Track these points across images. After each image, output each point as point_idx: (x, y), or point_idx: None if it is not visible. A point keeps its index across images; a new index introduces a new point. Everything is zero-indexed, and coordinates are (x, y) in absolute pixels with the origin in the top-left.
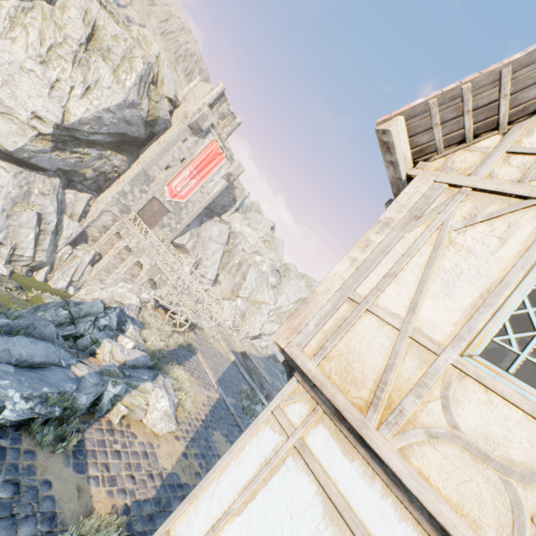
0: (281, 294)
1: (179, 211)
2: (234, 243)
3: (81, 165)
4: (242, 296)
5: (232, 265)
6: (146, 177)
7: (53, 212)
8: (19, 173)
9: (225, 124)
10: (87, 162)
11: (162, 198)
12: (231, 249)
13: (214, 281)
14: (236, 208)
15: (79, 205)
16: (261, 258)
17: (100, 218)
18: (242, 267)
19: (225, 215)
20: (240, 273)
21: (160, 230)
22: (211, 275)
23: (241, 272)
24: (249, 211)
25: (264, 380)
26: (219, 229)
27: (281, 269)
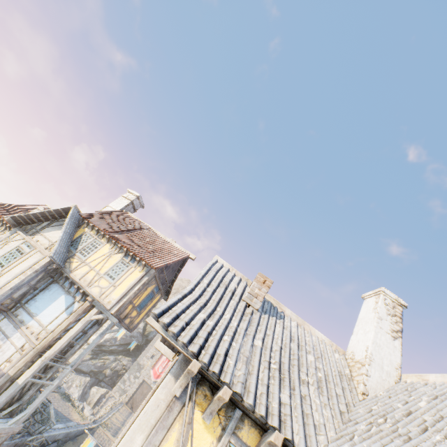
0: None
1: None
2: None
3: (104, 366)
4: None
5: None
6: (138, 366)
7: (77, 396)
8: (71, 375)
9: None
10: (107, 364)
11: (149, 380)
12: None
13: None
14: None
15: (97, 395)
16: None
17: (107, 403)
18: None
19: None
20: None
21: None
22: None
23: None
24: None
25: None
26: None
27: None
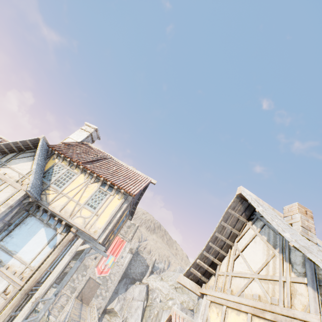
0: None
1: (106, 282)
2: (153, 297)
3: None
4: None
5: (152, 316)
6: (84, 267)
7: None
8: None
9: (131, 229)
10: None
11: (94, 276)
12: (151, 303)
13: None
14: (150, 271)
15: (51, 295)
16: (172, 301)
17: (60, 300)
18: (158, 315)
19: (144, 279)
20: (157, 320)
21: (95, 300)
22: None
23: (158, 319)
24: (163, 271)
25: None
26: (139, 289)
27: (195, 307)
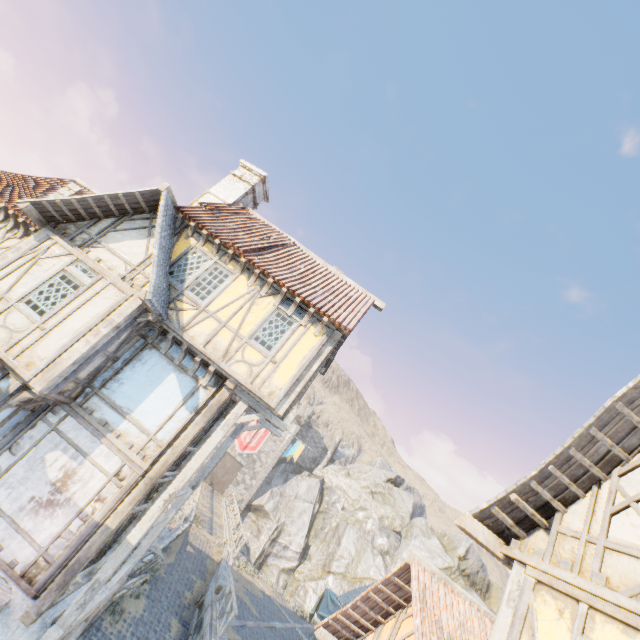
0: (396, 561)
1: (253, 464)
2: (331, 500)
3: None
4: (335, 569)
5: (328, 529)
6: None
7: None
8: None
9: None
10: None
11: (233, 452)
12: (326, 509)
13: (303, 556)
14: (328, 457)
15: None
16: (365, 512)
17: None
18: (338, 529)
19: (317, 469)
20: (336, 537)
21: (234, 488)
22: (297, 544)
23: (337, 536)
24: (351, 462)
25: (214, 575)
26: (308, 483)
27: (404, 528)
